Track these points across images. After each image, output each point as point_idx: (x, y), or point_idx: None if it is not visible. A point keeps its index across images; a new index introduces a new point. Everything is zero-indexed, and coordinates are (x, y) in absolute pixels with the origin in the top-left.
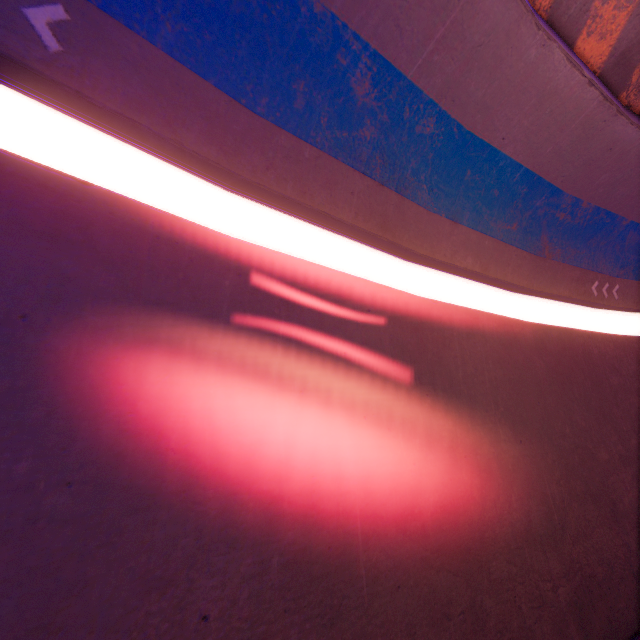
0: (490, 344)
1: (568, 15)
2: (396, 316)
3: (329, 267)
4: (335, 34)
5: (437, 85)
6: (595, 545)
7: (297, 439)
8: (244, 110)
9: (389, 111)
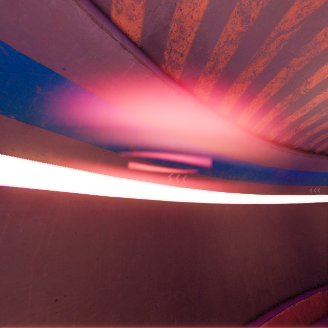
0: (59, 218)
1: None
2: None
3: None
4: None
5: None
6: None
7: None
8: None
9: None
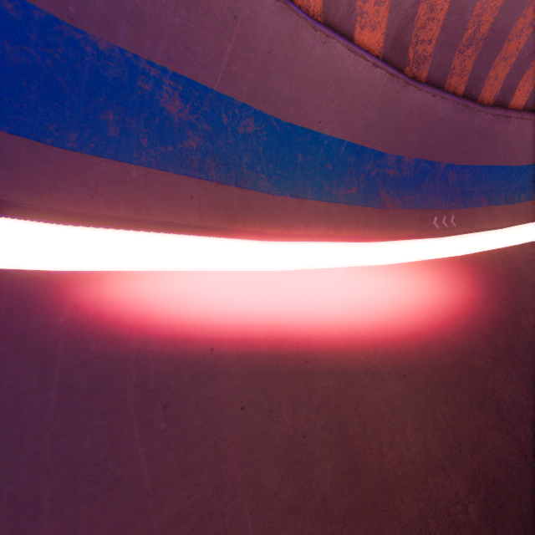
0: (358, 294)
1: (339, 16)
2: (262, 296)
3: (190, 267)
4: (129, 65)
5: (244, 91)
6: (491, 449)
7: (165, 462)
8: (52, 149)
9: (207, 120)
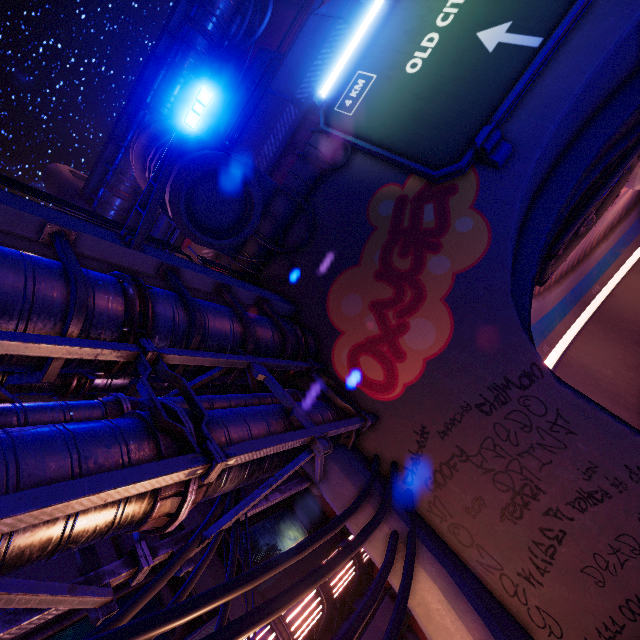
0: None
1: None
2: None
3: None
4: None
5: None
6: None
7: None
8: None
9: None
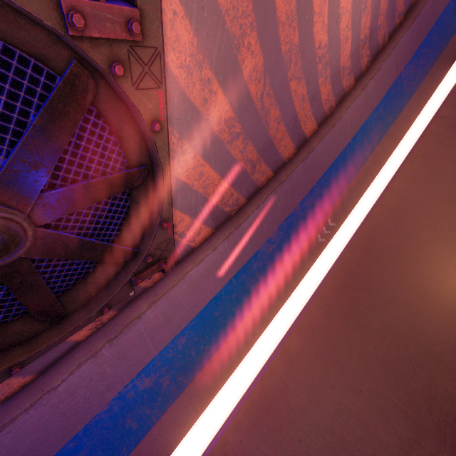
0: (304, 352)
1: (180, 254)
2: (254, 420)
3: (210, 432)
4: (119, 398)
5: (168, 337)
6: (442, 395)
7: None
8: None
9: (164, 366)
